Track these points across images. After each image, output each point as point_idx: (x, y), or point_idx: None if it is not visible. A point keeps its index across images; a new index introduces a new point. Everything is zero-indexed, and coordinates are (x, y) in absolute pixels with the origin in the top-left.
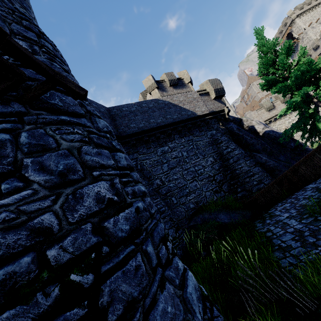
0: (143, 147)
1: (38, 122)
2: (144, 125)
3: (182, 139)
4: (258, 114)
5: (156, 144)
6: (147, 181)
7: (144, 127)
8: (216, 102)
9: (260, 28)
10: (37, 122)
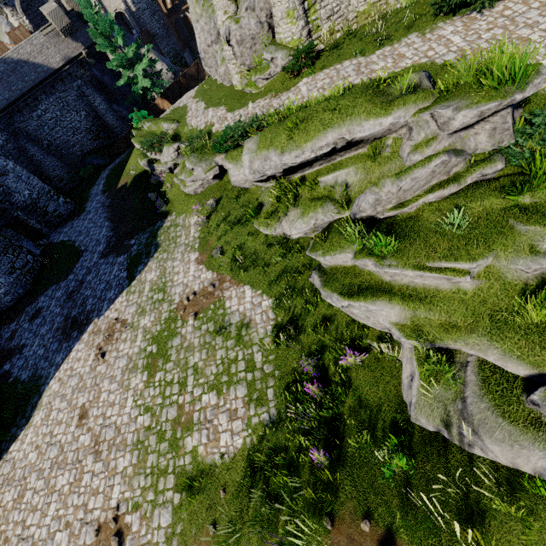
0: (18, 116)
1: (2, 182)
2: (7, 97)
3: (50, 99)
4: None
5: (29, 110)
6: (38, 145)
7: (9, 99)
8: (70, 41)
9: None
10: (2, 182)
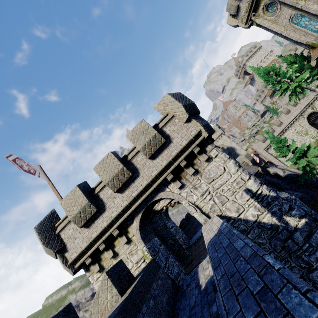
0: None
1: None
2: None
3: None
4: (257, 146)
5: None
6: None
7: None
8: (253, 166)
9: (266, 131)
10: None
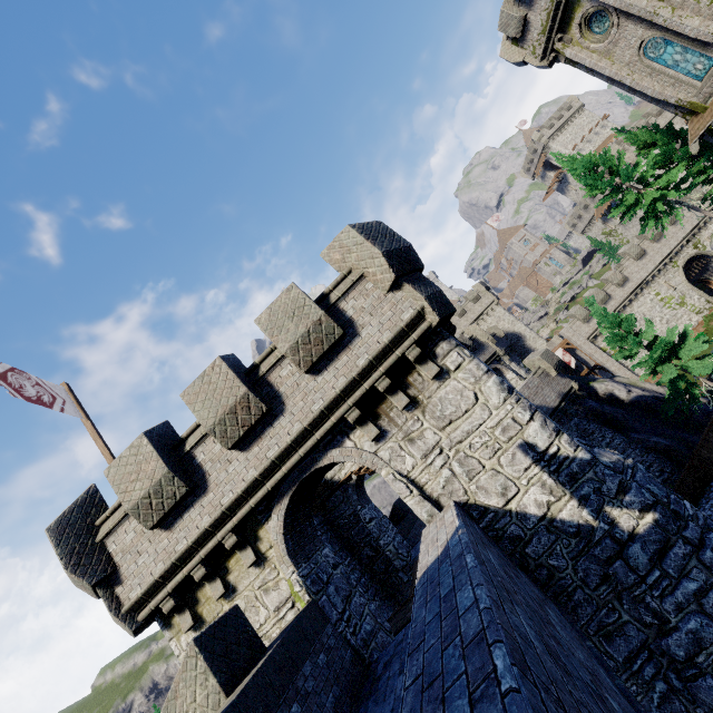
0: None
1: None
2: None
3: None
4: (573, 330)
5: None
6: None
7: None
8: (559, 378)
9: (588, 300)
10: None
